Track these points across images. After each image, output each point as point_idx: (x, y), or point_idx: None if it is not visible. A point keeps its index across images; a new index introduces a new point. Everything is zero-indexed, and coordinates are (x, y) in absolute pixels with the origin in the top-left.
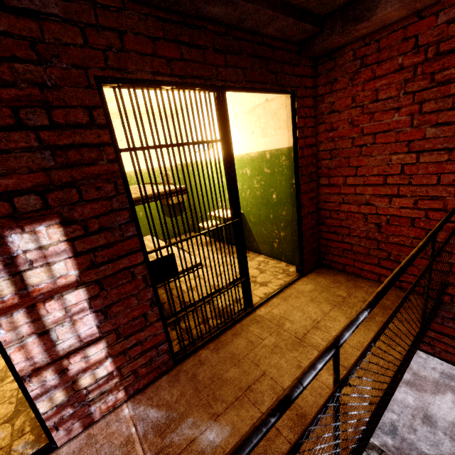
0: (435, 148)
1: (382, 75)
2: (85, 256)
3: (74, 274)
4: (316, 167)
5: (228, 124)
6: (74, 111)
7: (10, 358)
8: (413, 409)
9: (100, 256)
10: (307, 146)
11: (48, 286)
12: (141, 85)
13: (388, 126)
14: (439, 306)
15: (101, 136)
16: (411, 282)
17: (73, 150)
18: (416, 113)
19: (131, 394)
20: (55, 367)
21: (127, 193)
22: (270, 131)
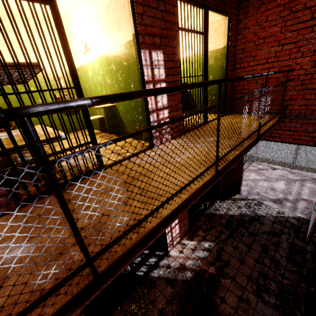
0: (289, 43)
1: (270, 9)
2: (167, 70)
3: (164, 76)
4: (234, 59)
5: (208, 25)
6: (170, 6)
7: (148, 102)
8: (266, 187)
9: (170, 72)
10: (232, 46)
11: (158, 78)
12: (186, 0)
13: (271, 34)
14: (285, 114)
15: (175, 19)
16: (274, 109)
17: (168, 23)
18: (283, 26)
19: (172, 138)
20: (156, 113)
21: (179, 47)
22: (212, 40)
